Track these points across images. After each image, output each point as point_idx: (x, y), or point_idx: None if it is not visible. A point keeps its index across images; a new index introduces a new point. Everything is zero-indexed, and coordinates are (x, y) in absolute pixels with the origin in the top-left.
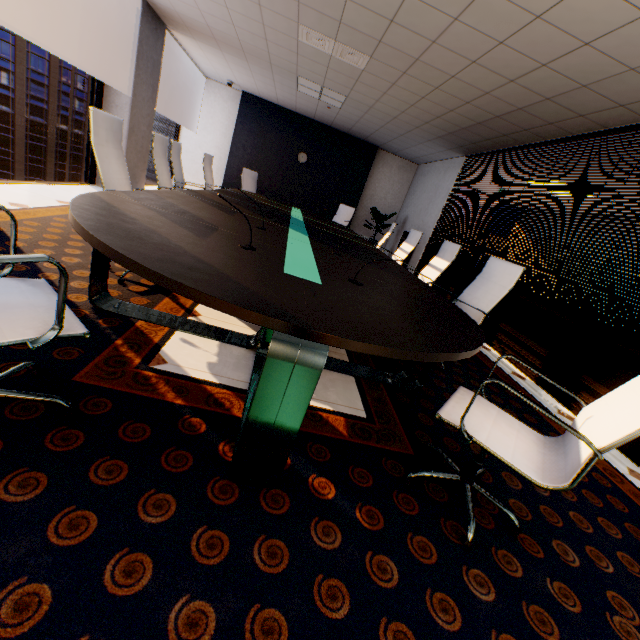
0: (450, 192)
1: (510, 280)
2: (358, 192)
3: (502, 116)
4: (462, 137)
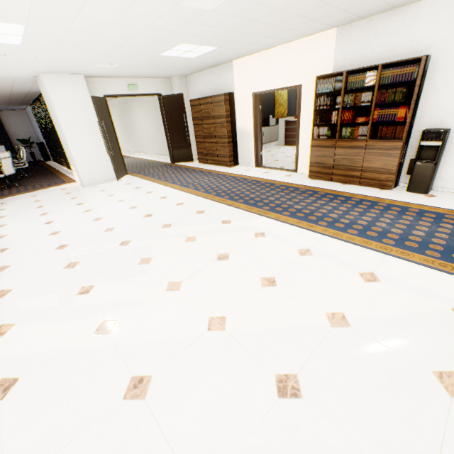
0: (36, 121)
1: (25, 151)
2: (6, 135)
3: (10, 102)
4: (14, 104)
